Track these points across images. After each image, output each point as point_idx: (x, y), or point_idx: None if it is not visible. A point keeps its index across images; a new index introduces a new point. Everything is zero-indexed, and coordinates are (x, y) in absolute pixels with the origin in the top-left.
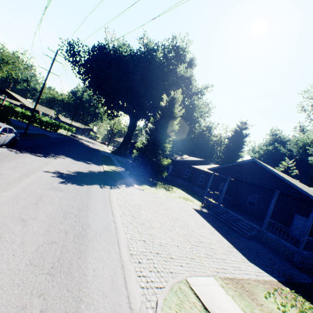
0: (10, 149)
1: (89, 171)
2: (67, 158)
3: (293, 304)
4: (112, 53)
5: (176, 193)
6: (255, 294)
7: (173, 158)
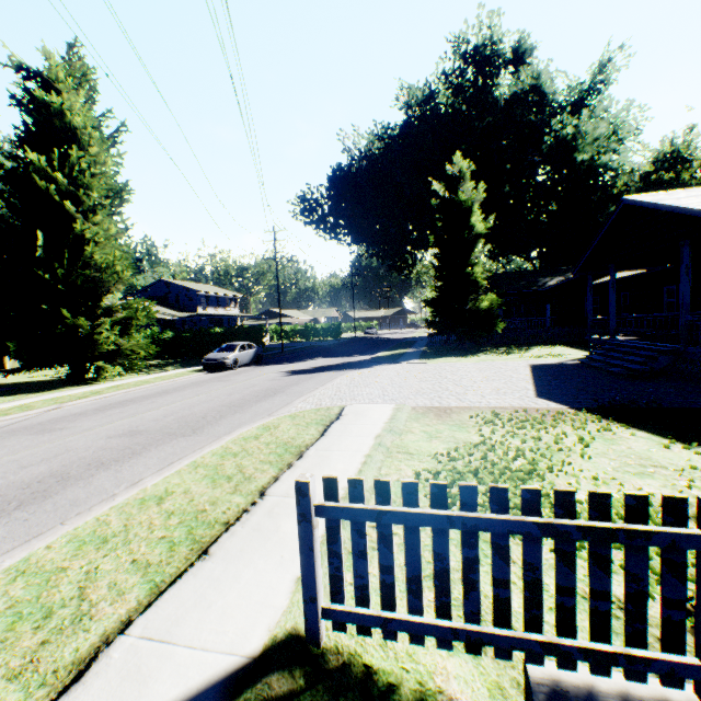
0: (255, 366)
1: (341, 363)
2: (322, 358)
3: (526, 417)
4: (358, 166)
5: (524, 354)
6: (455, 413)
7: (533, 288)
